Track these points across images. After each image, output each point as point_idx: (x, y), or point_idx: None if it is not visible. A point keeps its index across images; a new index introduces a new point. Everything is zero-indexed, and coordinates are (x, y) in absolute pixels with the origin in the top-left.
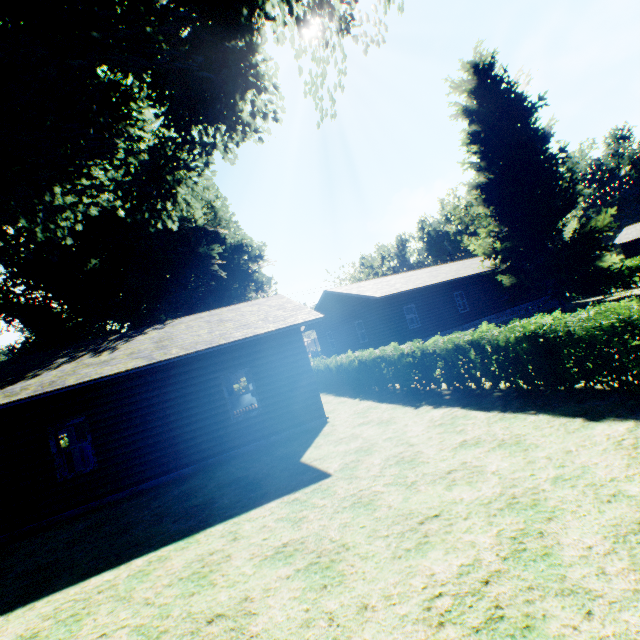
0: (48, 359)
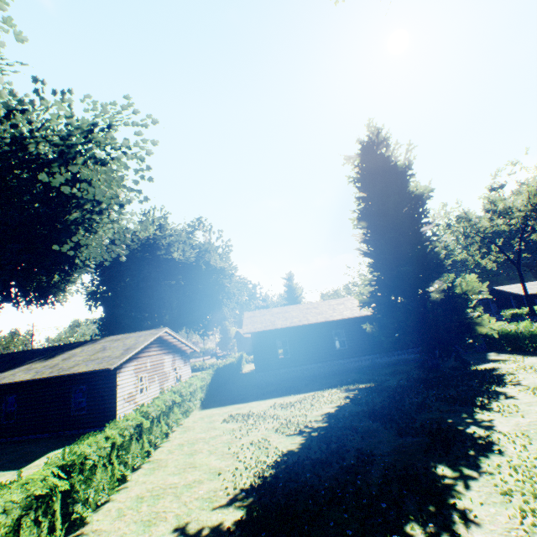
0: (38, 355)
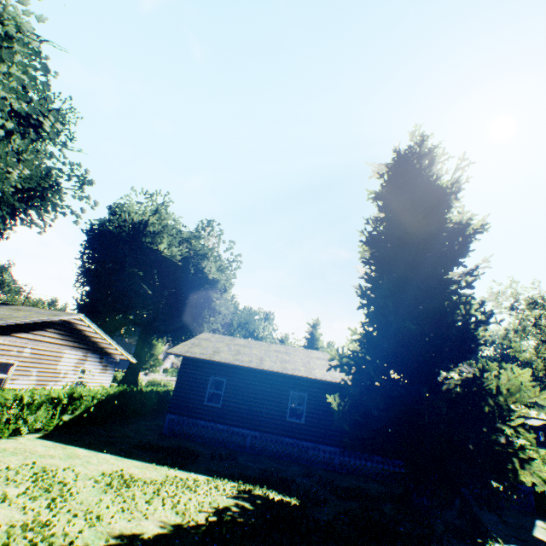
0: None
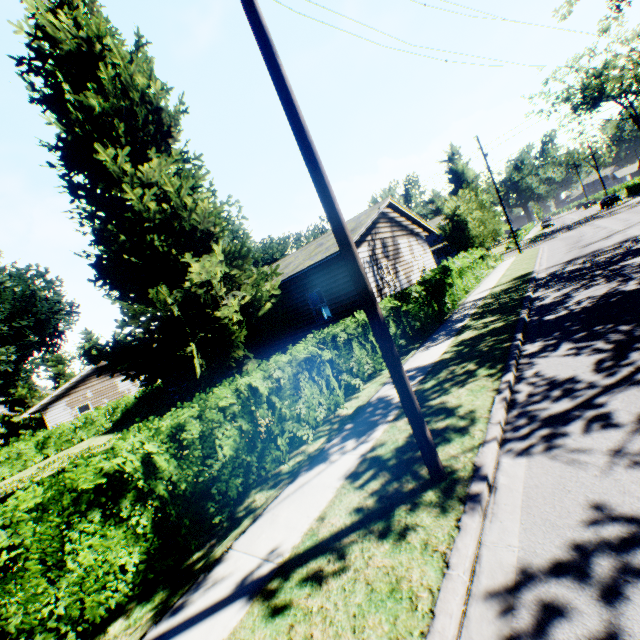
0: None
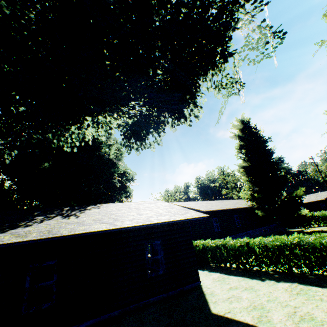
0: (27, 215)
